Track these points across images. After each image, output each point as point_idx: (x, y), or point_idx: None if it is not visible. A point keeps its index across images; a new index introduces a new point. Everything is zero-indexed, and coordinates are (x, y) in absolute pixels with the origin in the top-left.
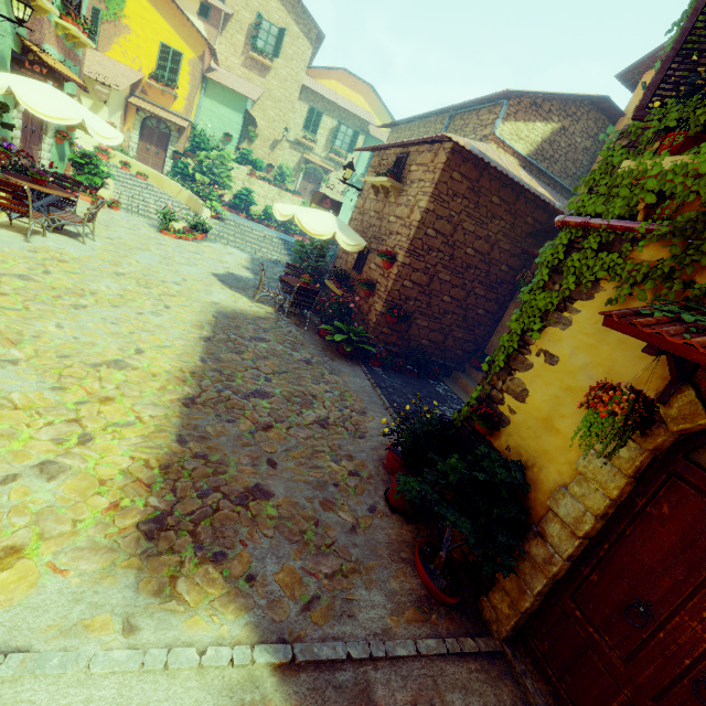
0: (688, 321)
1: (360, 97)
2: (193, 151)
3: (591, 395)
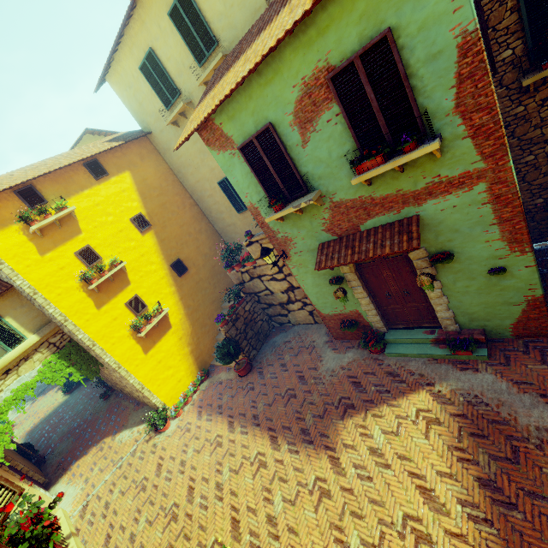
0: None
1: None
2: None
3: None
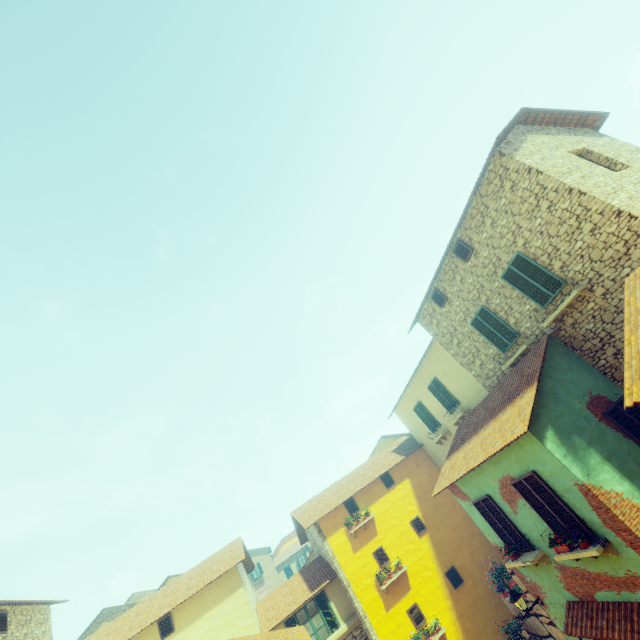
0: None
1: (295, 538)
2: None
3: None
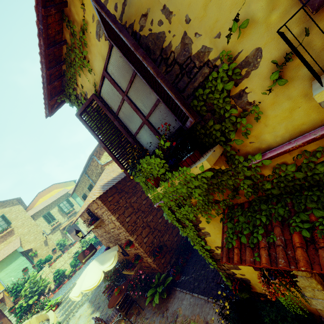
0: (246, 243)
1: (54, 191)
2: (17, 296)
3: (266, 289)
